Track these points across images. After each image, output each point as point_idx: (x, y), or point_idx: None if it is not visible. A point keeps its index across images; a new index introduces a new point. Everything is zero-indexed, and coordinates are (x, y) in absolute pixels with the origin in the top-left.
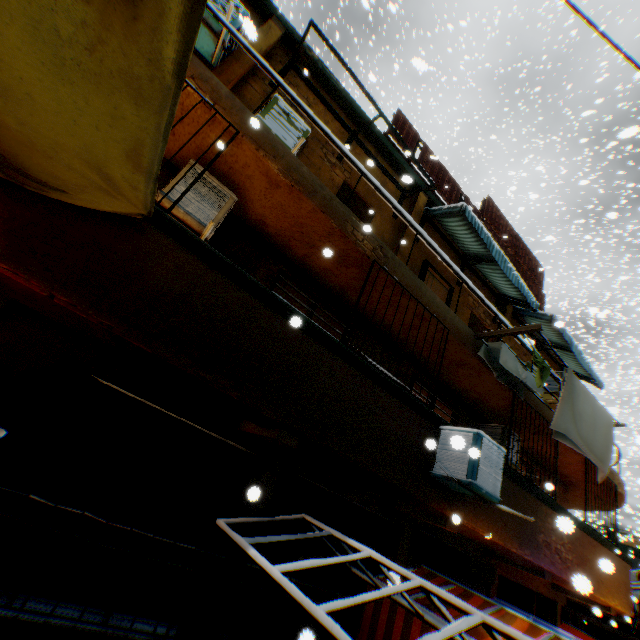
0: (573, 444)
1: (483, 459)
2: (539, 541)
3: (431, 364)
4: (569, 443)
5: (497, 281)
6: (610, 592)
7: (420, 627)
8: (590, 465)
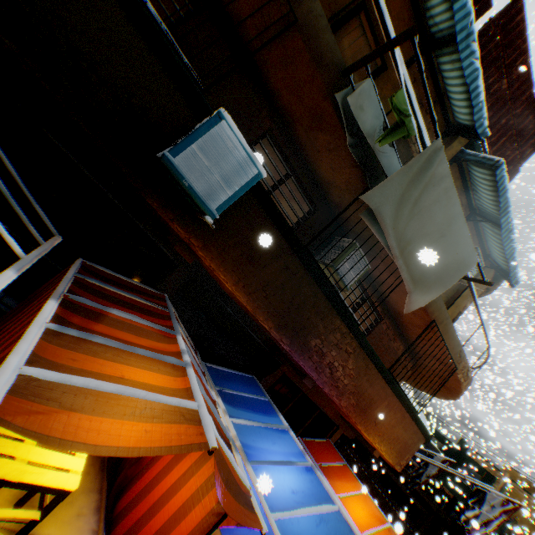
0: (385, 237)
1: (206, 145)
2: (311, 344)
3: (294, 124)
4: (380, 233)
5: (453, 89)
6: (382, 439)
7: (51, 291)
8: (437, 333)
